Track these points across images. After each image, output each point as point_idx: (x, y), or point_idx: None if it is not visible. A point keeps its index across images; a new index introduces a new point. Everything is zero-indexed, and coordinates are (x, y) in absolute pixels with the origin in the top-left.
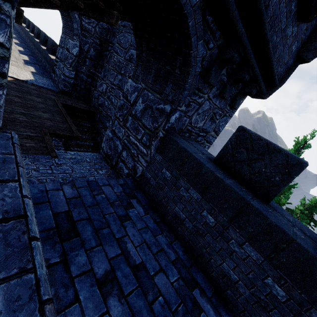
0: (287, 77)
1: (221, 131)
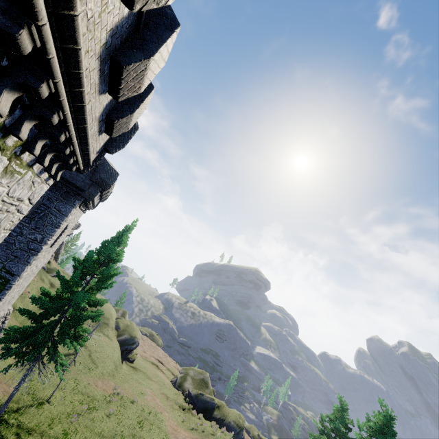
0: (90, 187)
1: (64, 211)
